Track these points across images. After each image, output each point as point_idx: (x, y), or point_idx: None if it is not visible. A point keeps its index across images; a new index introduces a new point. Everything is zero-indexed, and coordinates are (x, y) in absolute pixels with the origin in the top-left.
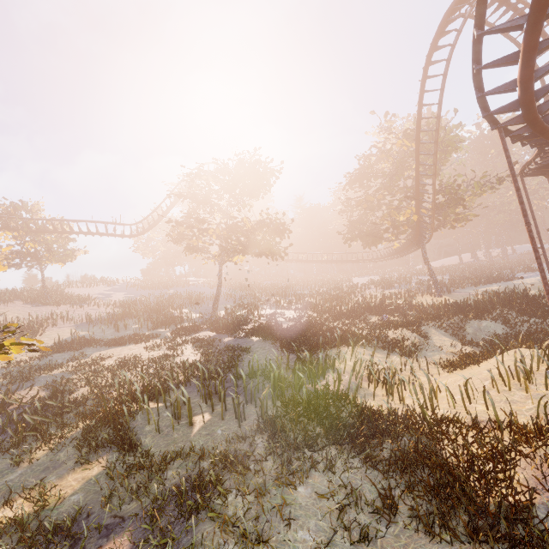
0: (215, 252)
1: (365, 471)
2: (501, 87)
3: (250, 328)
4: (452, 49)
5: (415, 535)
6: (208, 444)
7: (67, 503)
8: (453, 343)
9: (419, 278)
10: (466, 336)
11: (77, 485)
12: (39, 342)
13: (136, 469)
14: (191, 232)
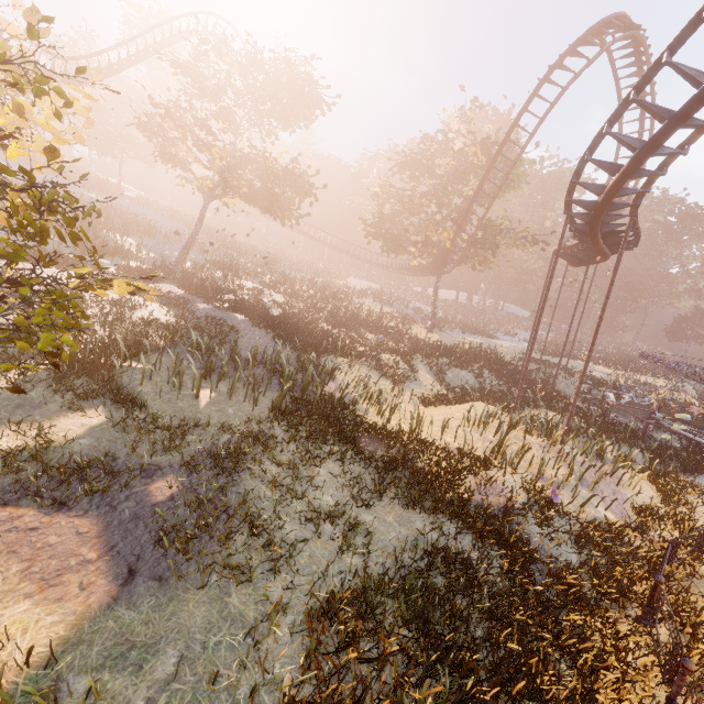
0: (201, 176)
1: (363, 466)
2: (593, 185)
3: (232, 301)
4: (574, 79)
5: (395, 508)
6: (224, 420)
7: (77, 445)
8: (434, 382)
9: (416, 304)
10: (445, 379)
11: (80, 431)
12: (153, 292)
13: (153, 428)
14: (183, 135)
